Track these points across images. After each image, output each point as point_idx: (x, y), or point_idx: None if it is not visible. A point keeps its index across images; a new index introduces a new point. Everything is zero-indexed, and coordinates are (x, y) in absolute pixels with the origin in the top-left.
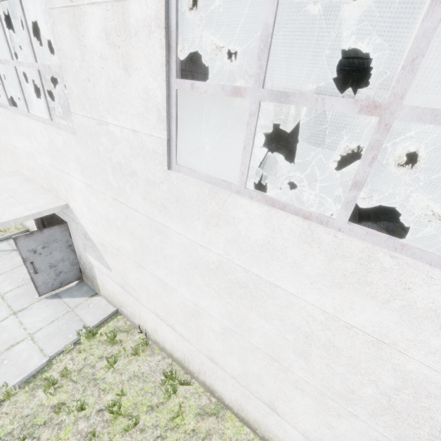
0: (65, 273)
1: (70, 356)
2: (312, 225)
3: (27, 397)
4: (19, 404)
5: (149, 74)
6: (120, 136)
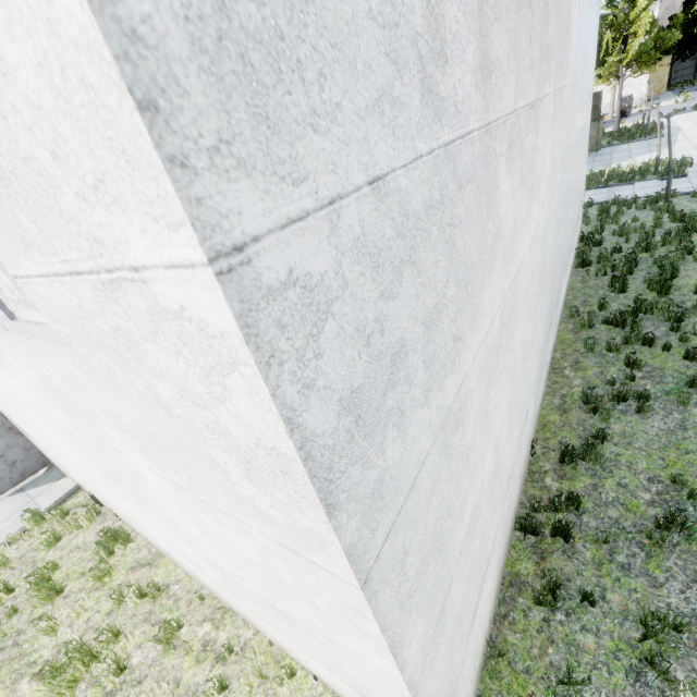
0: (22, 462)
1: (17, 546)
2: None
3: None
4: None
5: None
6: None
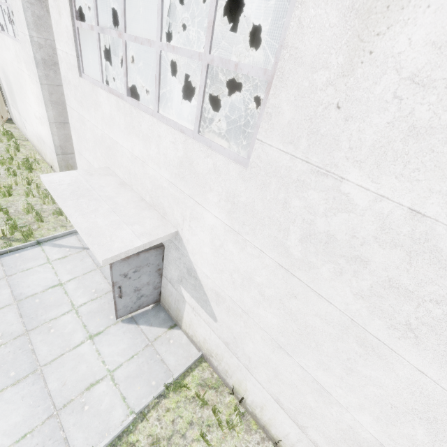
0: (145, 297)
1: (156, 414)
2: None
3: None
4: None
5: None
6: (365, 206)
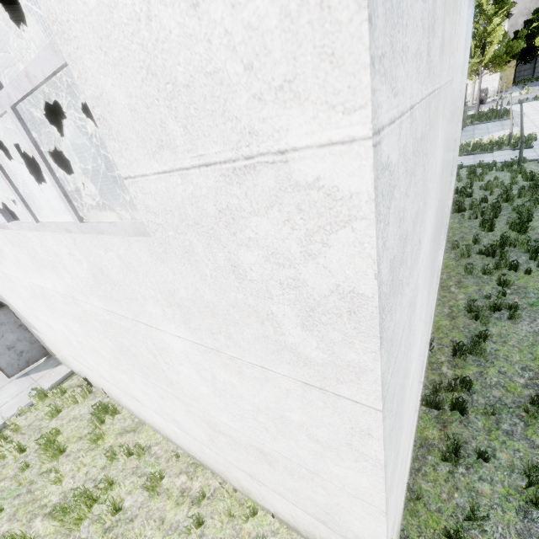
0: (27, 353)
1: (25, 417)
2: (3, 232)
3: None
4: None
5: None
6: None
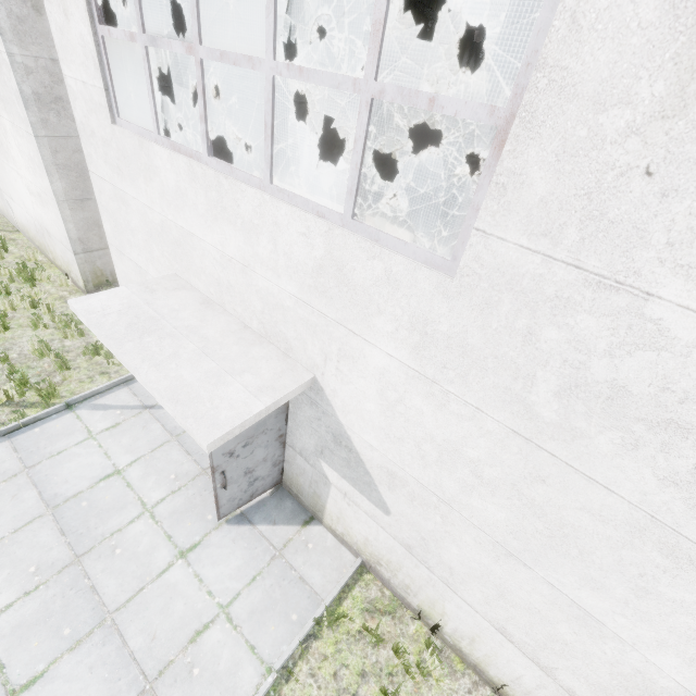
0: (260, 480)
1: (307, 667)
2: None
3: None
4: None
5: None
6: (693, 340)
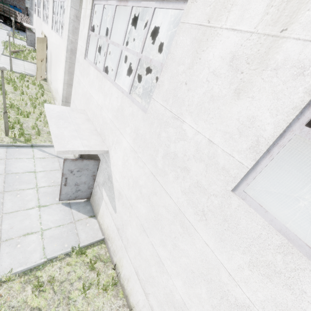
0: (81, 192)
1: (60, 264)
2: None
3: (19, 288)
4: (12, 292)
5: (267, 107)
6: (191, 137)
